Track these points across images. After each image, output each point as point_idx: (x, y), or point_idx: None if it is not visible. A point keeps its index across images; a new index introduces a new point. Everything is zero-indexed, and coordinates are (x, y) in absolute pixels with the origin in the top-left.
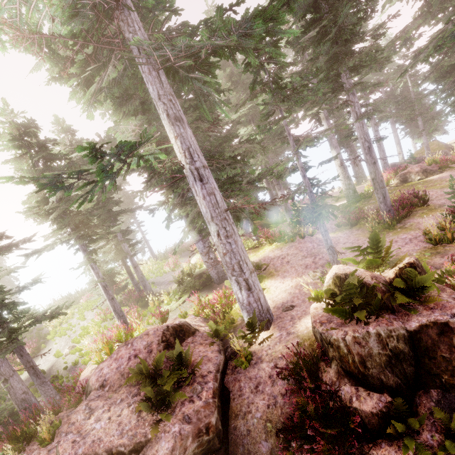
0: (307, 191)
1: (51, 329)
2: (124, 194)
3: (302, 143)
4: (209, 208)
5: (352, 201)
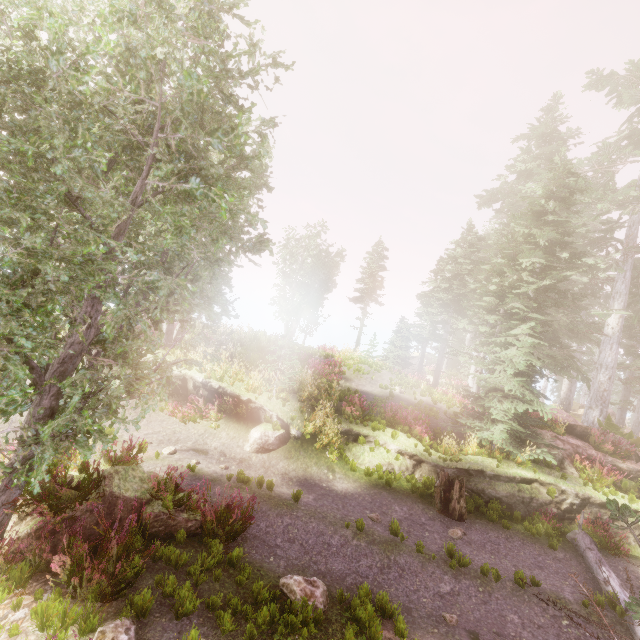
0: None
1: (346, 361)
2: (376, 280)
3: None
4: (614, 361)
5: (565, 409)
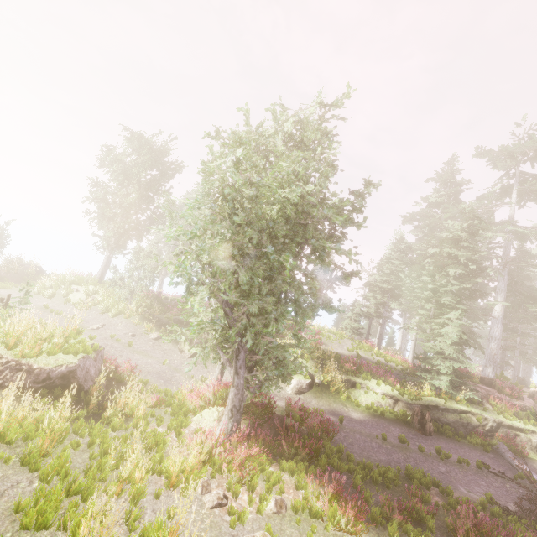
0: (516, 350)
1: (321, 331)
2: None
3: (528, 335)
4: (500, 335)
5: None
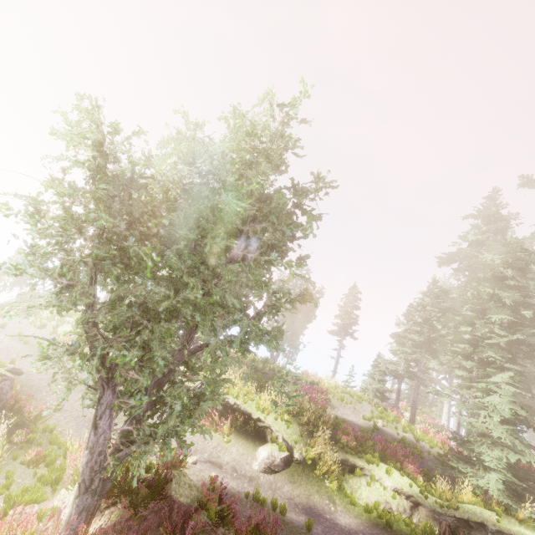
0: None
1: (331, 389)
2: (351, 317)
3: None
4: None
5: None
